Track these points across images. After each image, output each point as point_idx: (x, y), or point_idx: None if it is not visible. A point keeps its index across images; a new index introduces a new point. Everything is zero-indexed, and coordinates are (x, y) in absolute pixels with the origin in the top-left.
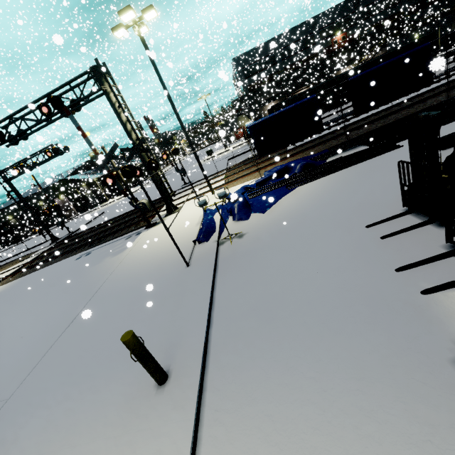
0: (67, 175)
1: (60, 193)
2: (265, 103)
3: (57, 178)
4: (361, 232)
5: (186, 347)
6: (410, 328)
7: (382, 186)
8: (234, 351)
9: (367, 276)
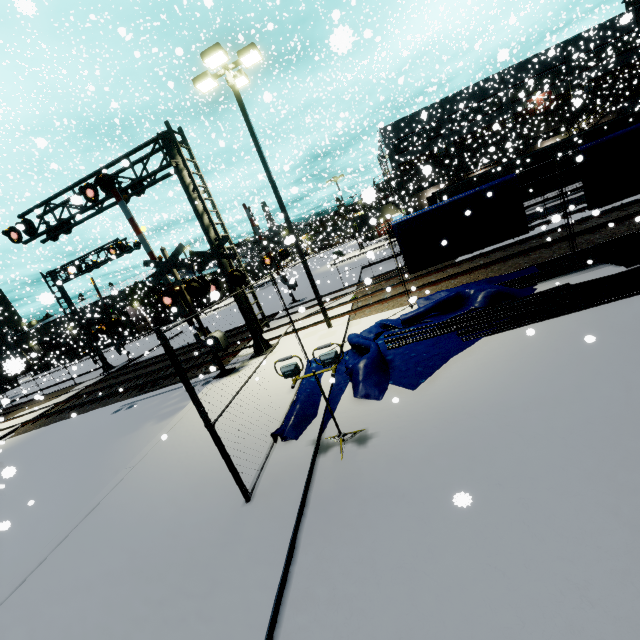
0: (147, 277)
1: (134, 299)
2: (423, 188)
3: (134, 280)
4: None
5: None
6: None
7: None
8: None
9: None
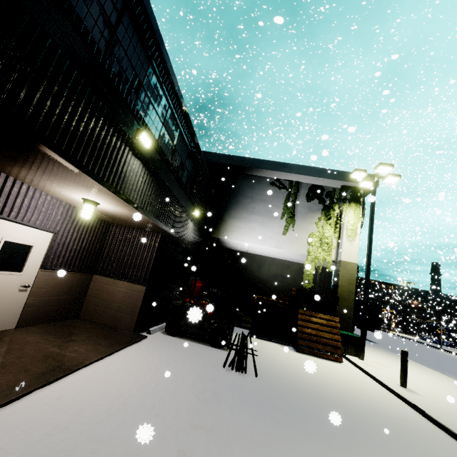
0: None
1: None
2: None
3: None
4: None
5: None
6: None
7: None
8: None
9: None
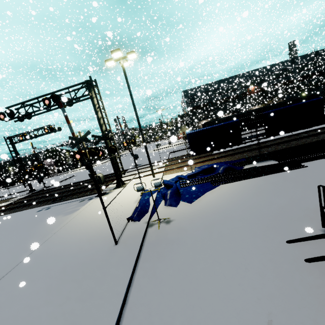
0: (58, 146)
1: (49, 156)
2: (200, 120)
3: (51, 146)
4: (282, 247)
5: None
6: None
7: (295, 200)
8: None
9: (298, 314)
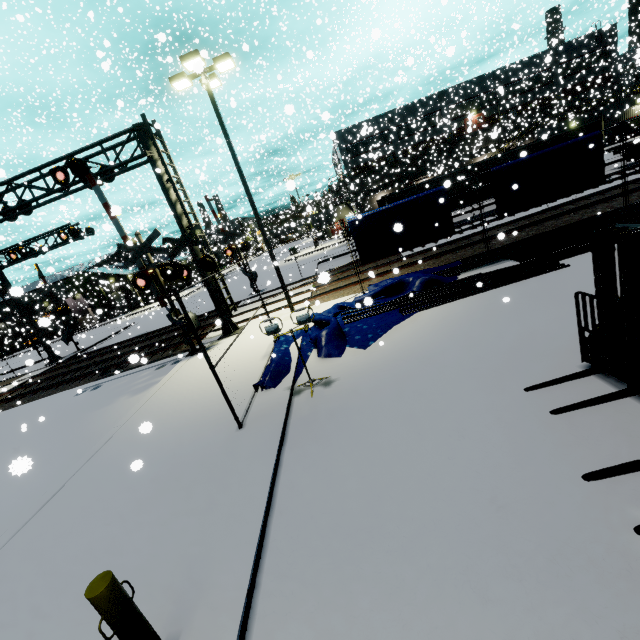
0: (90, 267)
1: (75, 290)
2: (374, 192)
3: (75, 270)
4: (518, 398)
5: (215, 595)
6: (626, 607)
7: (544, 324)
8: (299, 614)
9: (535, 483)
